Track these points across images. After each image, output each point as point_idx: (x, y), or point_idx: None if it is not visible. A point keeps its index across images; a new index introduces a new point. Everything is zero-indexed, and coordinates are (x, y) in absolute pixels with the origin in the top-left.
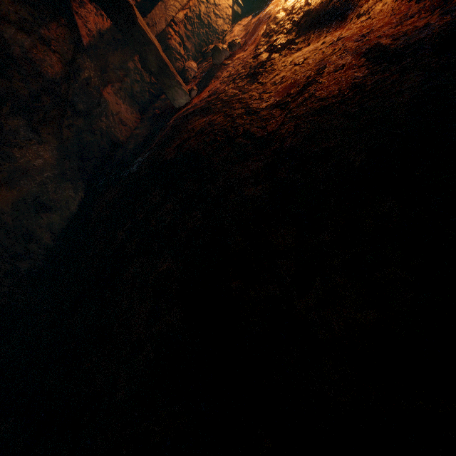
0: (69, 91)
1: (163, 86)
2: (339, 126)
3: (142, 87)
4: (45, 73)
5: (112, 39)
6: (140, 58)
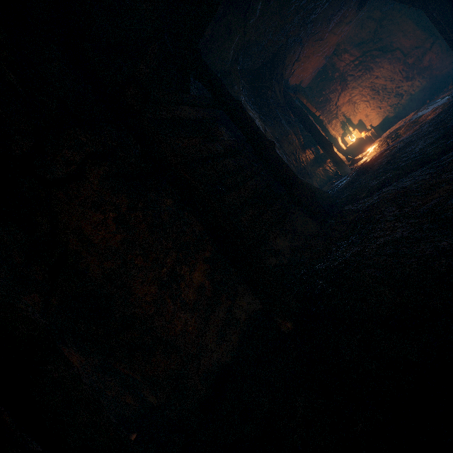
0: (307, 170)
1: (340, 167)
2: (444, 112)
3: (320, 180)
4: (304, 163)
5: (310, 164)
6: (333, 158)
